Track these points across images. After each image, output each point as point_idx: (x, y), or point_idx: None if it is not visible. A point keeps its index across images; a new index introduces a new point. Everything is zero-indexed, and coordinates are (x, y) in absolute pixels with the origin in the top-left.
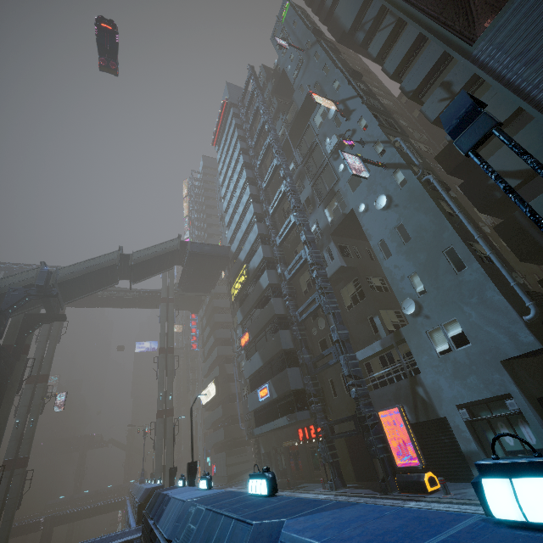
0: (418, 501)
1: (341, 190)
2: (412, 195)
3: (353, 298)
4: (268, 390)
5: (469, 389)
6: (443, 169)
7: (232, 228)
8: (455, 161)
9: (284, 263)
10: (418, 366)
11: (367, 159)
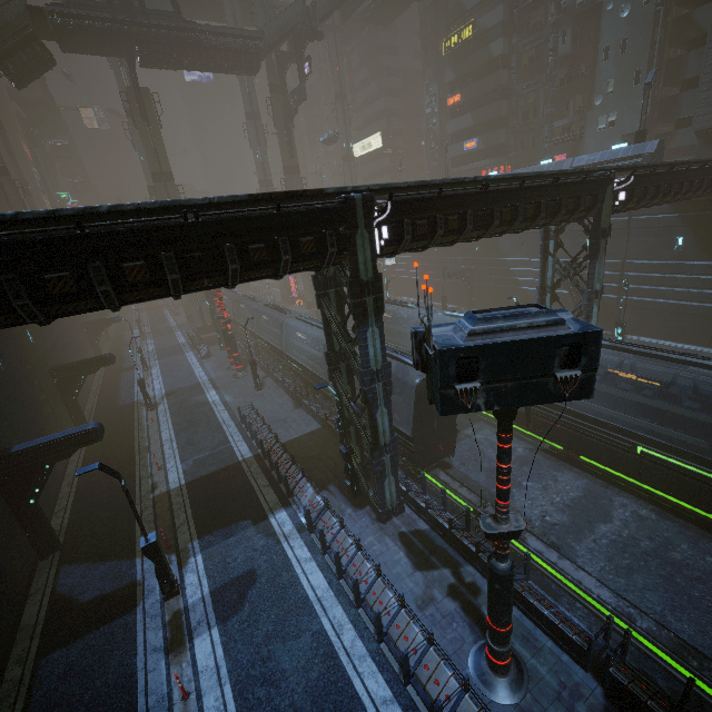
0: None
1: None
2: (645, 18)
3: (561, 80)
4: (476, 144)
5: (601, 148)
6: None
7: None
8: None
9: (519, 33)
10: (584, 135)
11: None
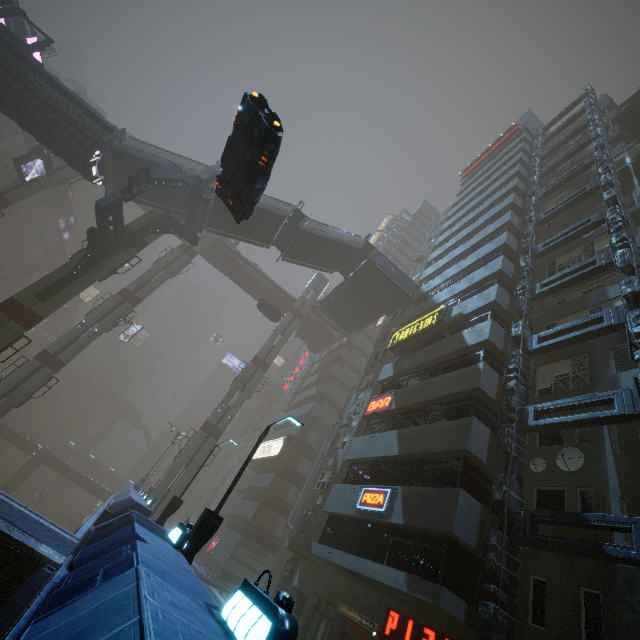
0: None
1: None
2: None
3: None
4: (387, 500)
5: None
6: None
7: (439, 263)
8: None
9: (530, 326)
10: None
11: None
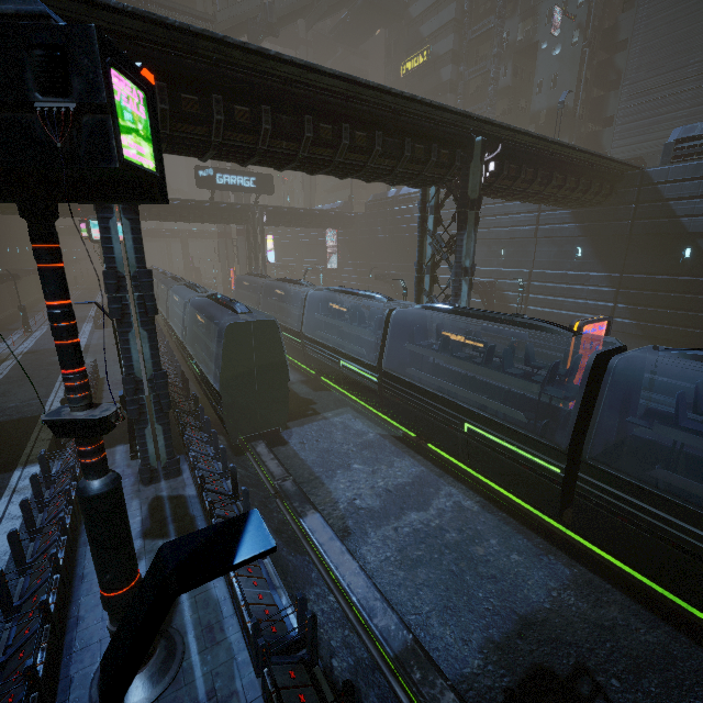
0: None
1: (540, 15)
2: (573, 58)
3: (503, 111)
4: None
5: None
6: (600, 43)
7: None
8: (607, 42)
9: (467, 62)
10: None
11: (567, 12)
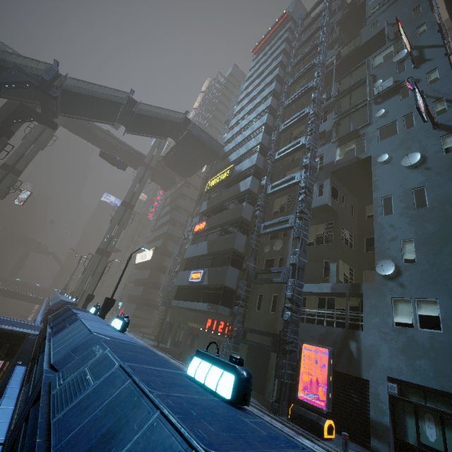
0: (311, 441)
1: (367, 134)
2: None
3: (318, 238)
4: (201, 276)
5: (413, 370)
6: None
7: (234, 130)
8: None
9: (271, 178)
10: (364, 323)
11: (428, 107)
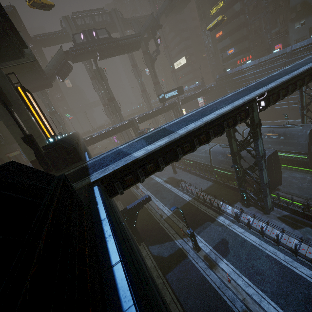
0: None
1: None
2: None
3: (271, 12)
4: (233, 50)
5: (299, 36)
6: None
7: None
8: None
9: None
10: (288, 32)
11: None
